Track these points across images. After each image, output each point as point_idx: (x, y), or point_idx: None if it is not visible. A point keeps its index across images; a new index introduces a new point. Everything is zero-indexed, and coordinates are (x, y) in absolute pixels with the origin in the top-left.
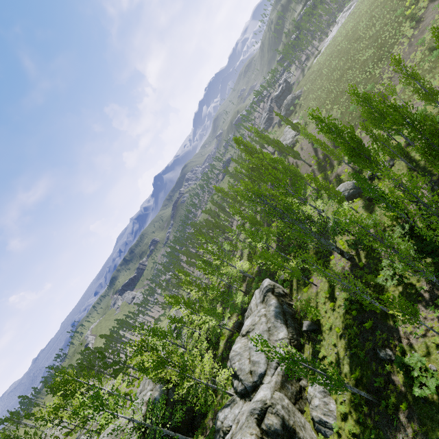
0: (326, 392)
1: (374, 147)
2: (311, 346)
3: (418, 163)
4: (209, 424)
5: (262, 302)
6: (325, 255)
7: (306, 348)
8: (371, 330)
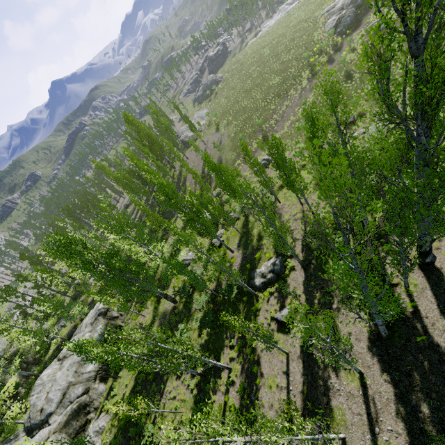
0: (99, 431)
1: (208, 219)
2: (113, 379)
3: (248, 230)
4: None
5: (92, 324)
6: (164, 285)
7: (110, 379)
8: (152, 380)
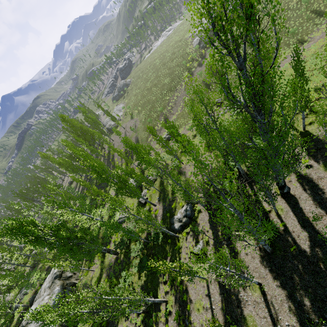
0: None
1: (132, 185)
2: None
3: (164, 187)
4: None
5: (49, 287)
6: (107, 242)
7: None
8: (106, 325)
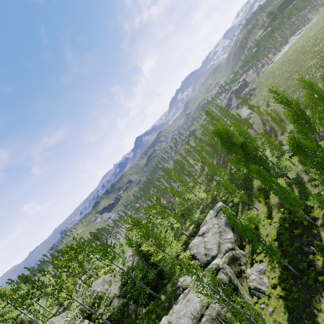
0: (261, 271)
1: (313, 116)
2: (250, 246)
3: None
4: (169, 289)
5: (215, 217)
6: (266, 191)
7: (247, 247)
8: (299, 236)
